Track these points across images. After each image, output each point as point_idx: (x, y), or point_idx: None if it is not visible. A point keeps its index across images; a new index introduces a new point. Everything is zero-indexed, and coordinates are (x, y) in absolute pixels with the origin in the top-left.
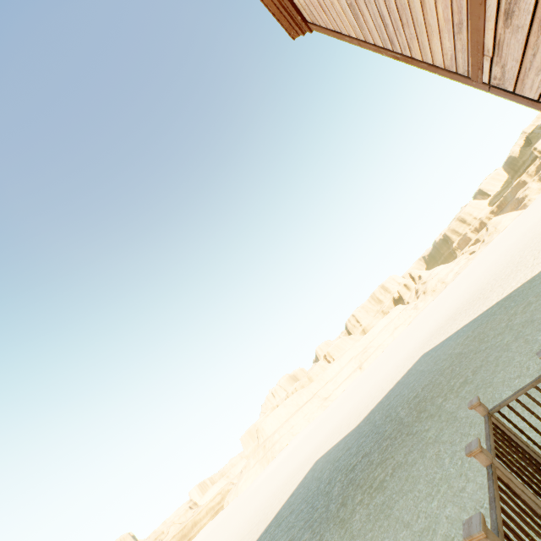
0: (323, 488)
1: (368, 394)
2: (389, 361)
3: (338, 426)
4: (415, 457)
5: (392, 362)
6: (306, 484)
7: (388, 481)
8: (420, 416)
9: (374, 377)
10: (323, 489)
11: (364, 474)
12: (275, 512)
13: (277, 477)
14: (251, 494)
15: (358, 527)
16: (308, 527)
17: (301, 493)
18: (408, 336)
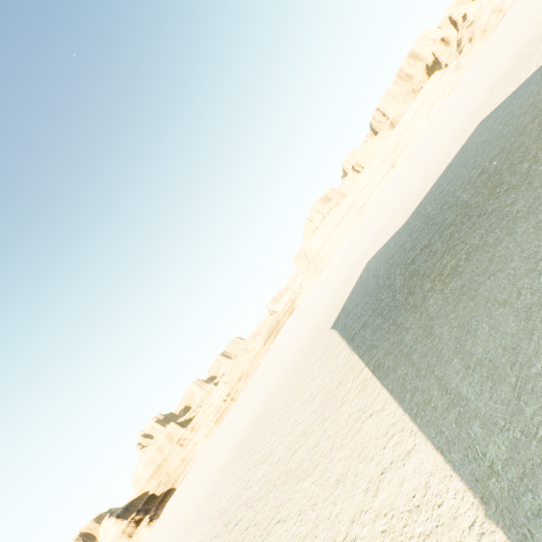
0: (382, 283)
1: (410, 189)
2: (429, 147)
3: (382, 228)
4: (498, 237)
5: (434, 147)
6: (363, 283)
7: (463, 266)
8: (495, 192)
9: (413, 170)
10: (383, 284)
11: (429, 265)
12: (341, 307)
13: (333, 281)
14: (314, 297)
15: (435, 310)
16: (378, 315)
17: (360, 290)
18: (450, 109)
